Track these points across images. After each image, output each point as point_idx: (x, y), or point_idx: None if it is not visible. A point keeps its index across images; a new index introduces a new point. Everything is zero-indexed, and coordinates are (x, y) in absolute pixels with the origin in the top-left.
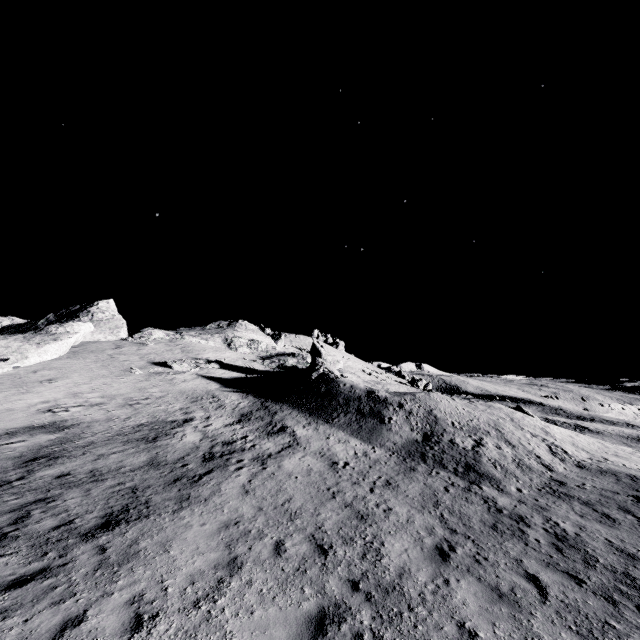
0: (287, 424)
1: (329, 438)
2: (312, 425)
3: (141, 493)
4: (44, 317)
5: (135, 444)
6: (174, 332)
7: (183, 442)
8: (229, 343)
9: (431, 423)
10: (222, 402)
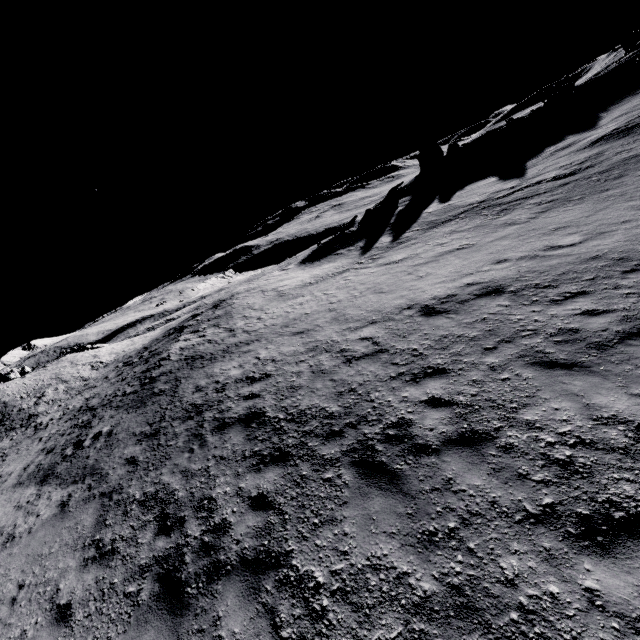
0: None
1: None
2: None
3: None
4: None
5: None
6: None
7: None
8: None
9: (2, 410)
10: None
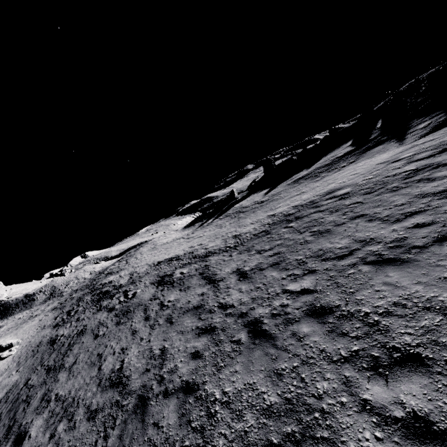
0: None
1: (15, 317)
2: (5, 320)
3: None
4: None
5: None
6: None
7: None
8: None
9: (53, 289)
10: None
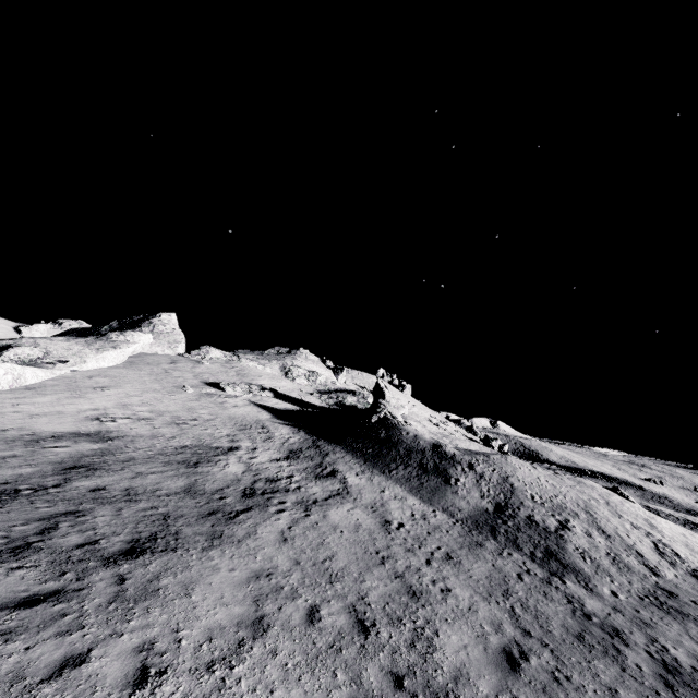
0: (338, 469)
1: (384, 492)
2: (366, 474)
3: (172, 522)
4: (108, 324)
5: (175, 467)
6: (232, 353)
7: (225, 472)
8: (287, 372)
9: (506, 492)
10: (271, 434)
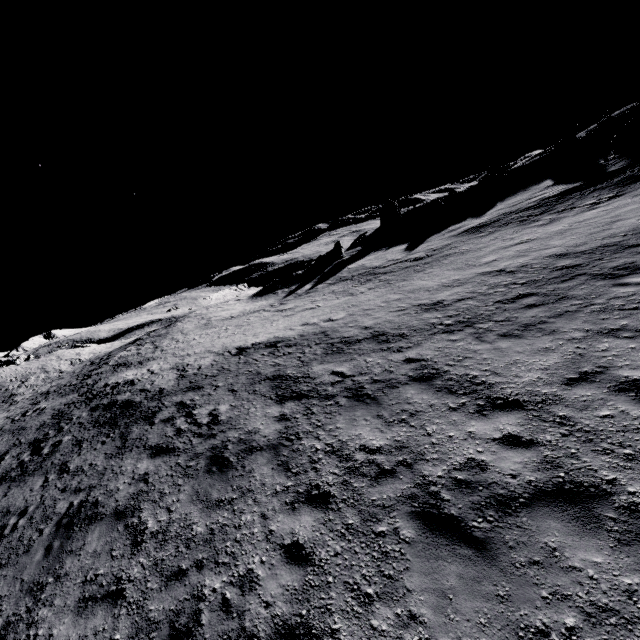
0: None
1: None
2: None
3: None
4: None
5: None
6: None
7: None
8: None
9: None
10: None
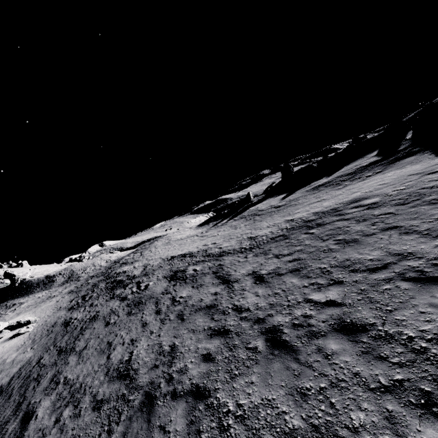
0: (15, 303)
1: (35, 296)
2: (26, 297)
3: None
4: None
5: None
6: None
7: None
8: None
9: (71, 273)
10: None
